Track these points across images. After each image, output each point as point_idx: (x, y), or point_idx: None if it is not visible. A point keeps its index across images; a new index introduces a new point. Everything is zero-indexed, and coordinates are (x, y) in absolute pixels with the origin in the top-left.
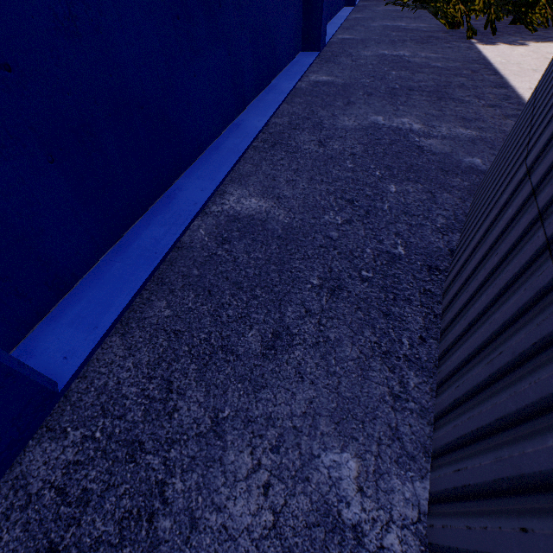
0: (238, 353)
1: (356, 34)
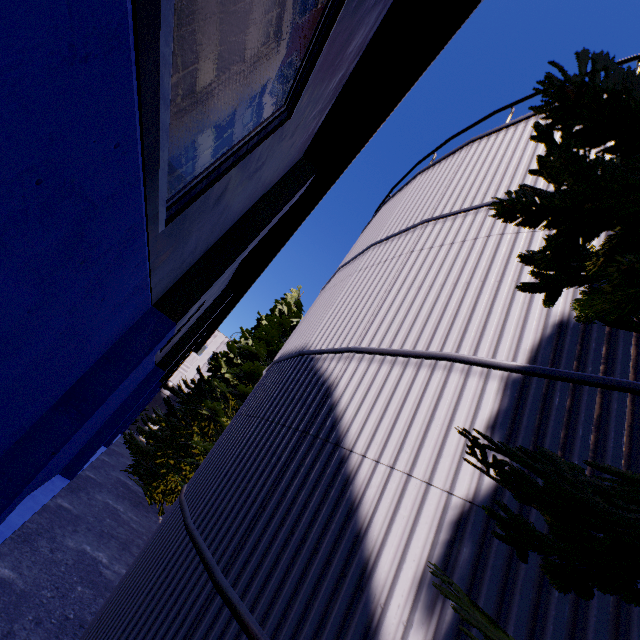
0: None
1: (99, 476)
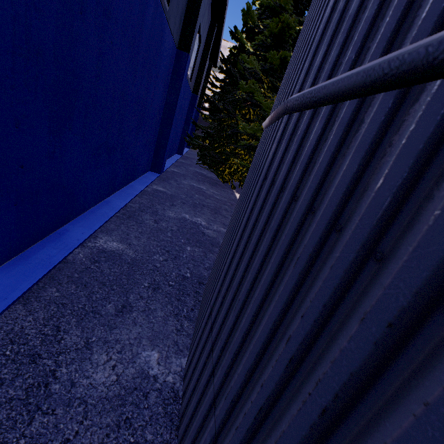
0: (101, 314)
1: (181, 171)
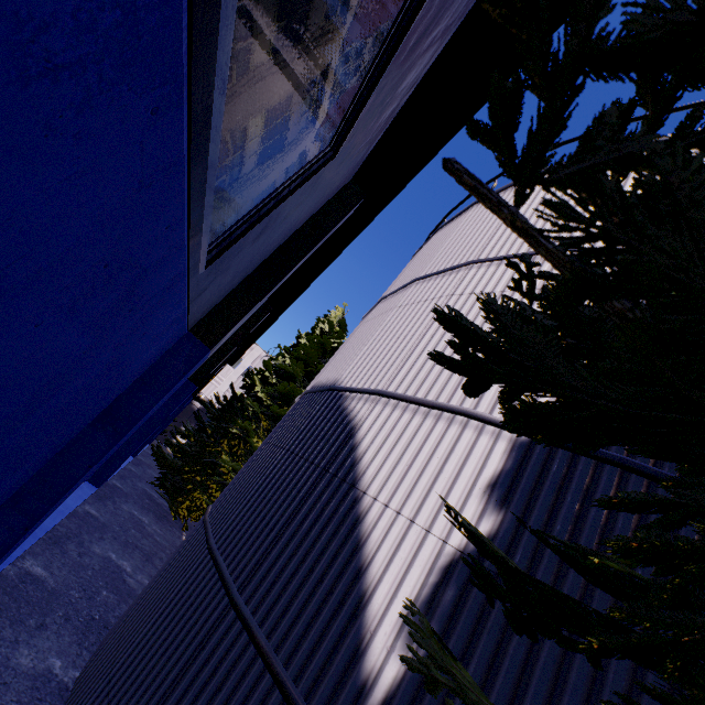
0: (27, 624)
1: (126, 486)
